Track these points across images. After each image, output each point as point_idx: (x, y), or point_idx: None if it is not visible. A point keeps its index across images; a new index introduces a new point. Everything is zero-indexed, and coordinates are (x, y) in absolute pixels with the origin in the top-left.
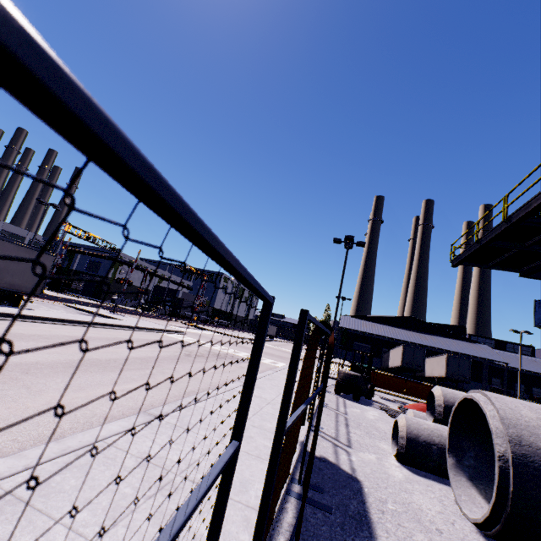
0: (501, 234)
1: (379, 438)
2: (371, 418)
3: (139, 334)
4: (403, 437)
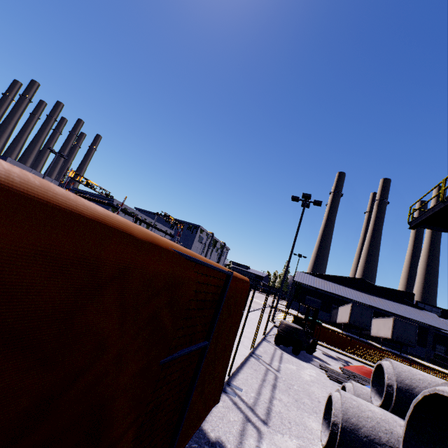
0: None
1: (309, 410)
2: (306, 379)
3: None
4: (337, 425)
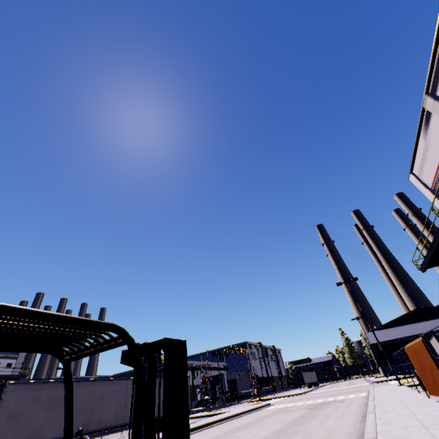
0: (434, 252)
1: None
2: None
3: (259, 412)
4: None
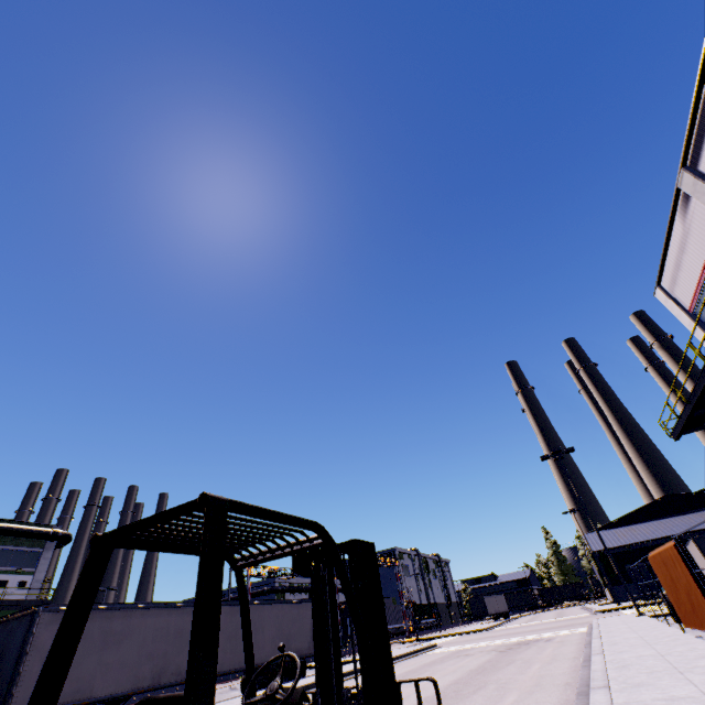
0: (693, 411)
1: None
2: None
3: (420, 658)
4: None
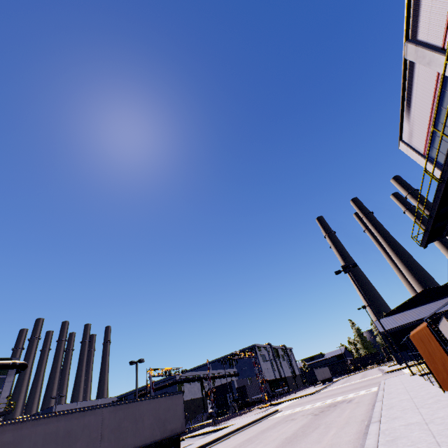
0: (434, 223)
1: None
2: None
3: (262, 424)
4: None
